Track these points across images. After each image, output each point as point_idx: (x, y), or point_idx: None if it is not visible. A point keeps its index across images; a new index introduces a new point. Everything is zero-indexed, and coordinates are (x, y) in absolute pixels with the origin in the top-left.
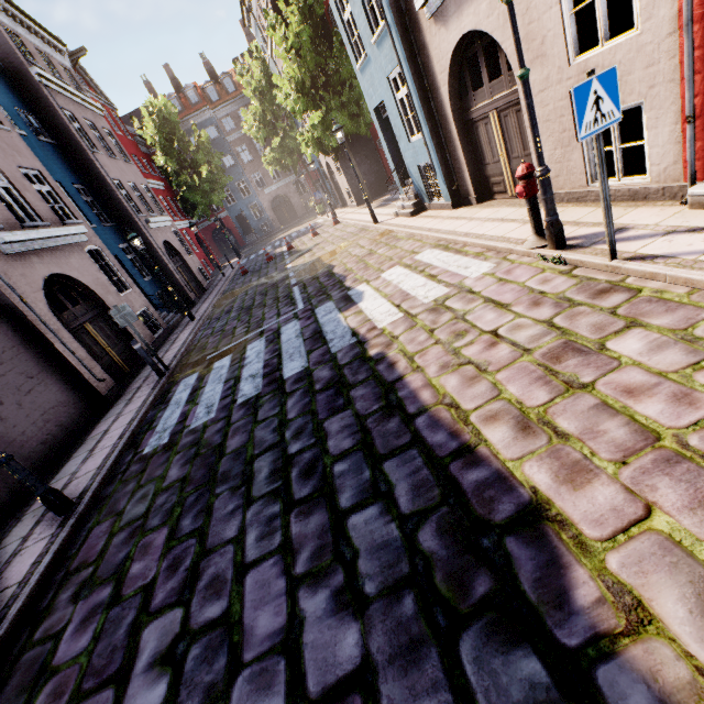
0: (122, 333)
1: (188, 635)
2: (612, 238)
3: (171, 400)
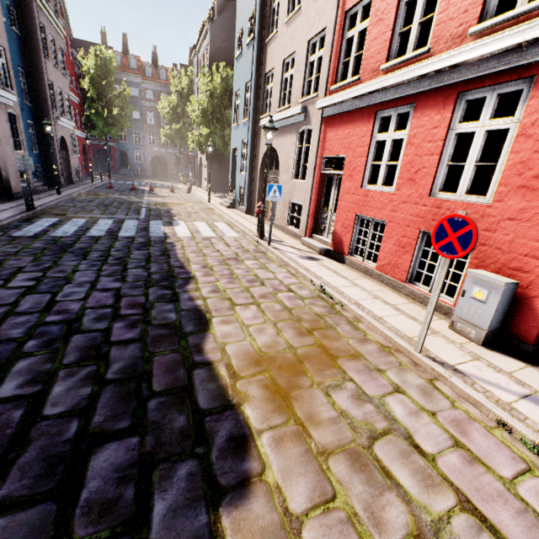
0: (2, 174)
1: (46, 277)
2: (270, 237)
3: (35, 223)
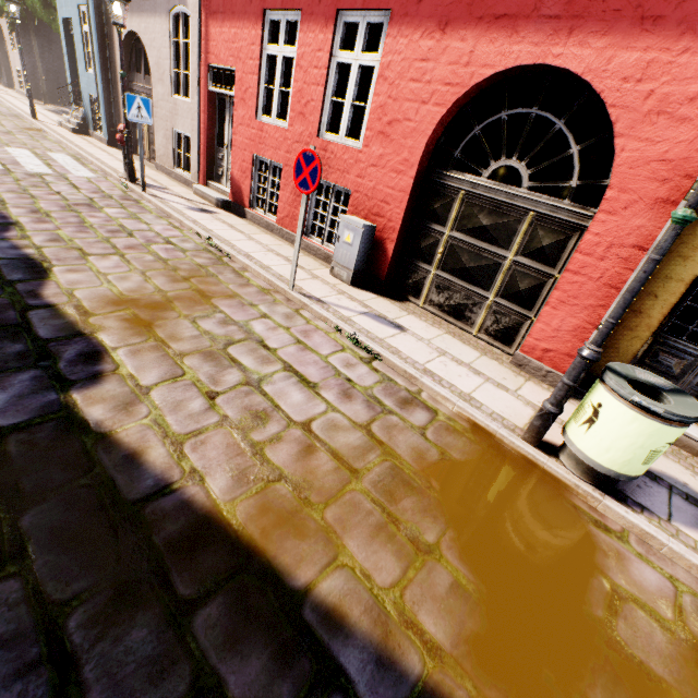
0: None
1: None
2: (144, 180)
3: None
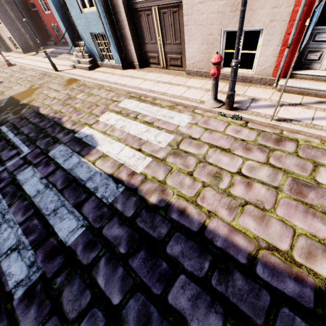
0: None
1: None
2: (276, 109)
3: None
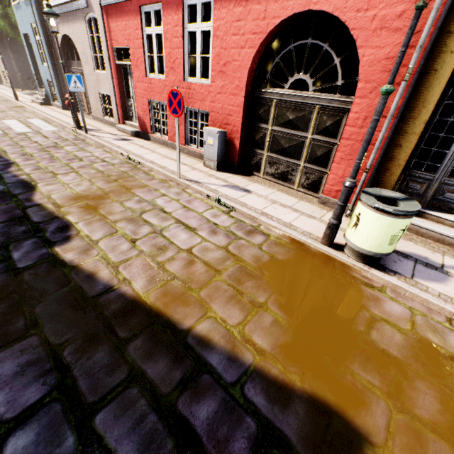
0: None
1: None
2: (86, 126)
3: None
